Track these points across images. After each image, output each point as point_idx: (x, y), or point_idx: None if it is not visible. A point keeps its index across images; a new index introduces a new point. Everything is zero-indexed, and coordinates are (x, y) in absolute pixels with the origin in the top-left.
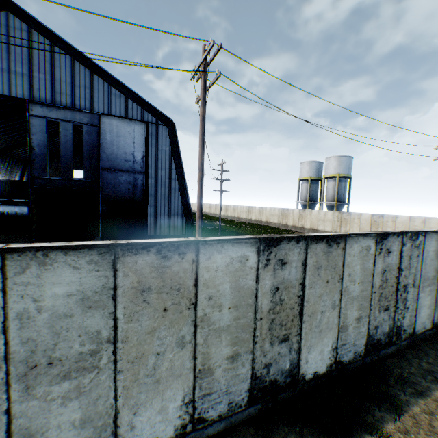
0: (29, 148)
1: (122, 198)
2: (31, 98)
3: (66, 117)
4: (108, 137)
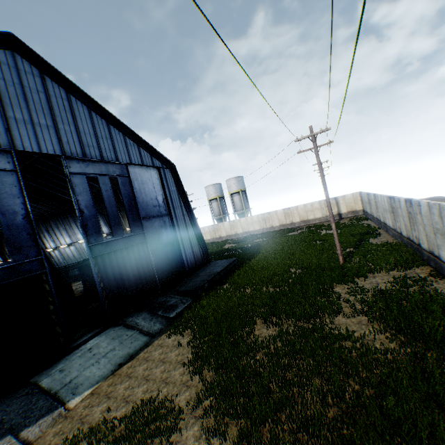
0: (78, 212)
1: (161, 243)
2: (63, 153)
3: (101, 171)
4: (136, 186)
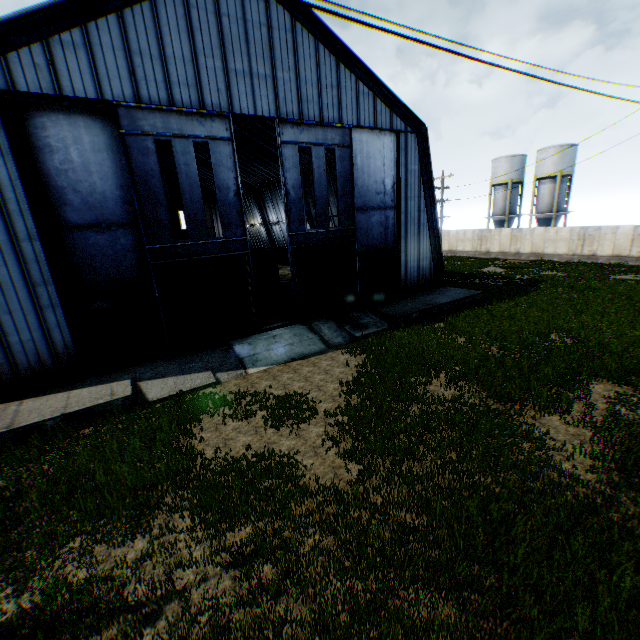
0: (284, 193)
1: (374, 246)
2: (277, 114)
3: (317, 139)
4: (358, 161)
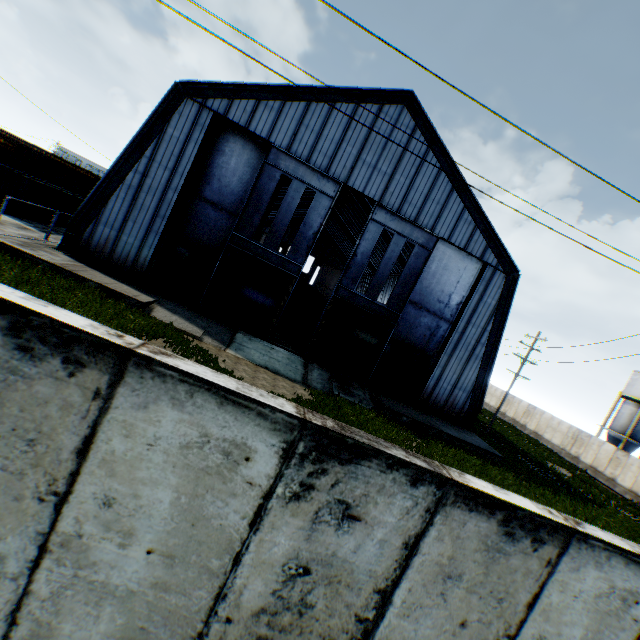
0: (352, 253)
1: (412, 342)
2: (380, 200)
3: (403, 231)
4: (433, 266)
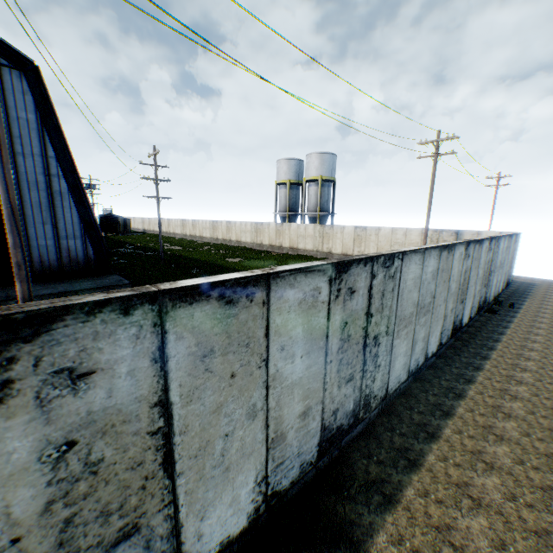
0: None
1: None
2: None
3: None
4: None
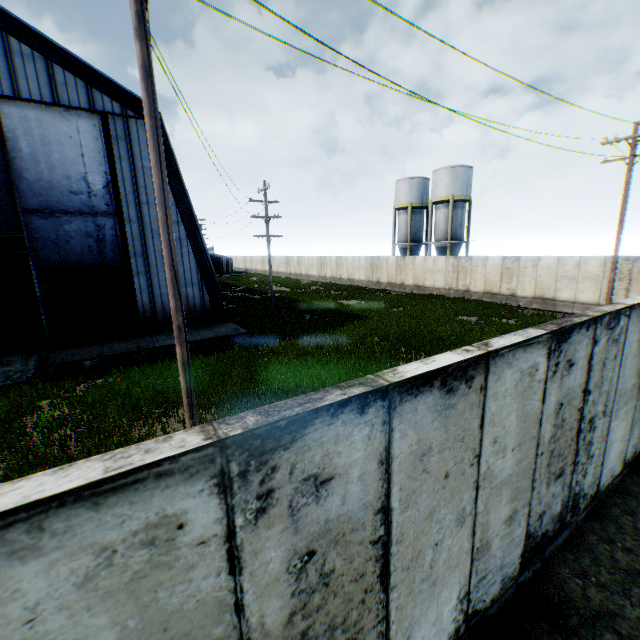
0: None
1: (79, 264)
2: None
3: None
4: (25, 146)
